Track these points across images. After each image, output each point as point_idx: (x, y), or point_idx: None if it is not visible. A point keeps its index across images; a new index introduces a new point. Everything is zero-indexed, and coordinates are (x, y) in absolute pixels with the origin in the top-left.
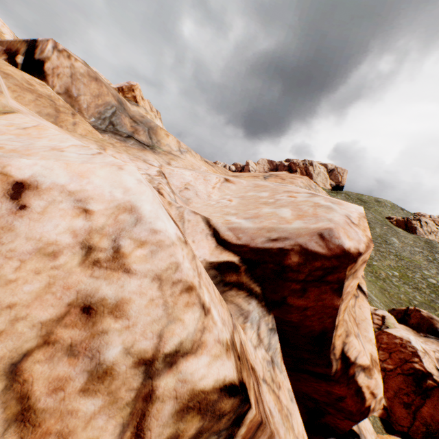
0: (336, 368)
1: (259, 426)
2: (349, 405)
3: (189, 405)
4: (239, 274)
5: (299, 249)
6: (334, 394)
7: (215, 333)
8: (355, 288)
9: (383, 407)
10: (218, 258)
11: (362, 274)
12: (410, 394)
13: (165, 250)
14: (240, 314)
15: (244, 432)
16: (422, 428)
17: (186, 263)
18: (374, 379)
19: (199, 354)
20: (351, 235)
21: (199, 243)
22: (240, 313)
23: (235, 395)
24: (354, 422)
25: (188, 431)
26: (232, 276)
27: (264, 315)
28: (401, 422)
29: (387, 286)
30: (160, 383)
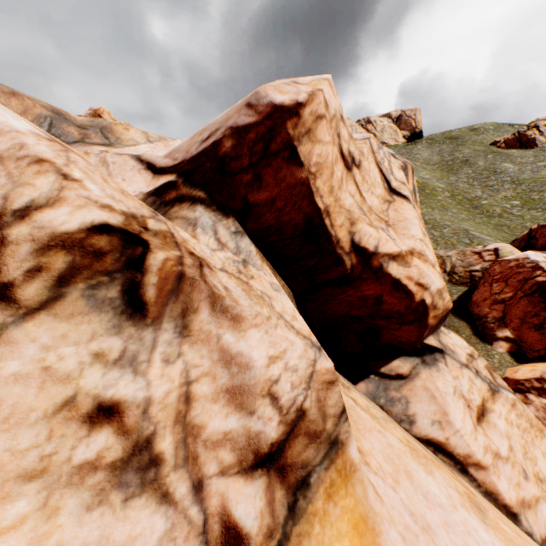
0: (352, 264)
1: (183, 280)
2: (391, 304)
3: (51, 245)
4: (178, 189)
5: (230, 132)
6: (368, 298)
7: (81, 193)
8: (389, 195)
9: (510, 341)
10: (155, 186)
11: (402, 181)
12: (540, 314)
13: (5, 136)
14: (188, 225)
15: (158, 282)
16: None
17: (41, 148)
18: (414, 267)
19: (58, 207)
20: (285, 90)
21: (132, 179)
22: (188, 224)
23: (109, 232)
24: (412, 325)
25: (54, 265)
26: (172, 194)
27: (220, 220)
28: (536, 347)
29: (505, 221)
30: (13, 232)
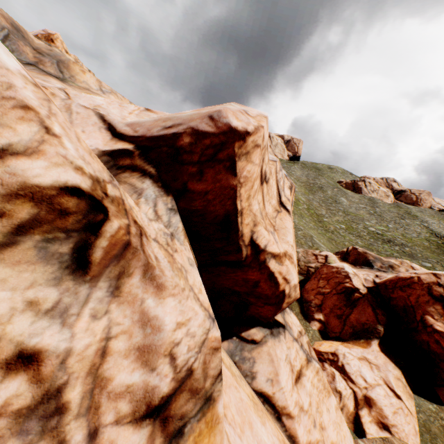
0: (247, 254)
1: (128, 248)
2: (264, 289)
3: (20, 194)
4: (133, 159)
5: (191, 131)
6: (250, 281)
7: (59, 150)
8: (279, 206)
9: (321, 322)
10: (112, 148)
11: (288, 198)
12: (342, 308)
13: None
14: (134, 192)
15: (107, 246)
16: (350, 330)
17: (28, 93)
18: (285, 266)
19: (35, 159)
20: (240, 118)
21: (91, 134)
22: (134, 191)
23: (79, 196)
24: (272, 306)
25: (18, 213)
26: (126, 161)
27: (162, 196)
28: (335, 330)
29: (334, 236)
30: None
